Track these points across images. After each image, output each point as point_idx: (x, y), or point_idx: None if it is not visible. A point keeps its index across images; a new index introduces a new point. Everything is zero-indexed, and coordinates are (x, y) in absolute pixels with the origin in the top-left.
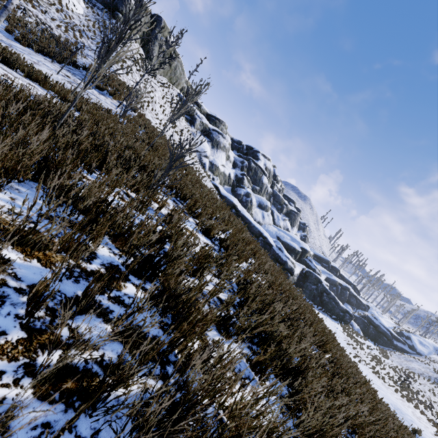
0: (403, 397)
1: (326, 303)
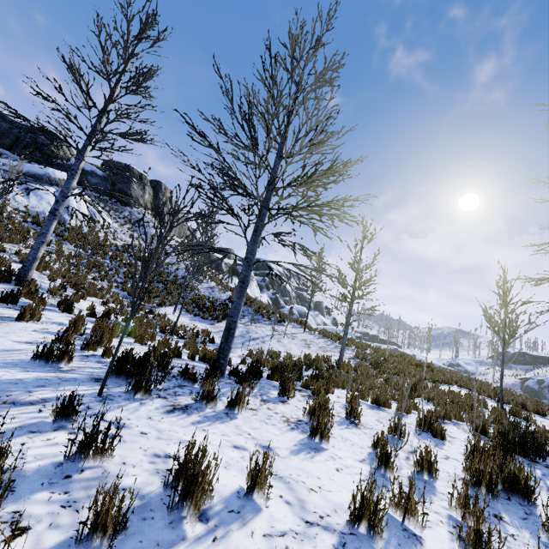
0: None
1: None
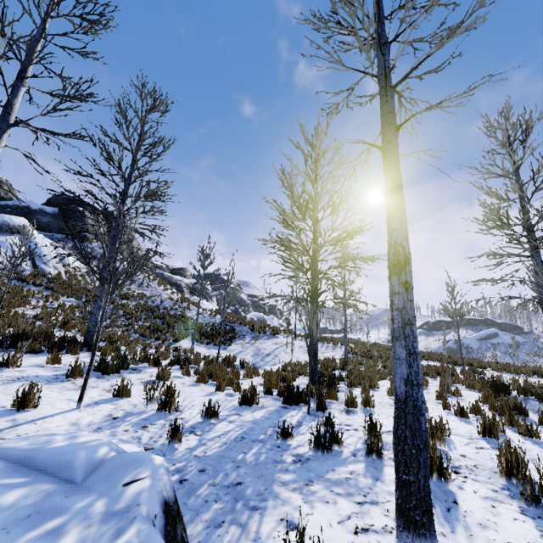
0: None
1: None
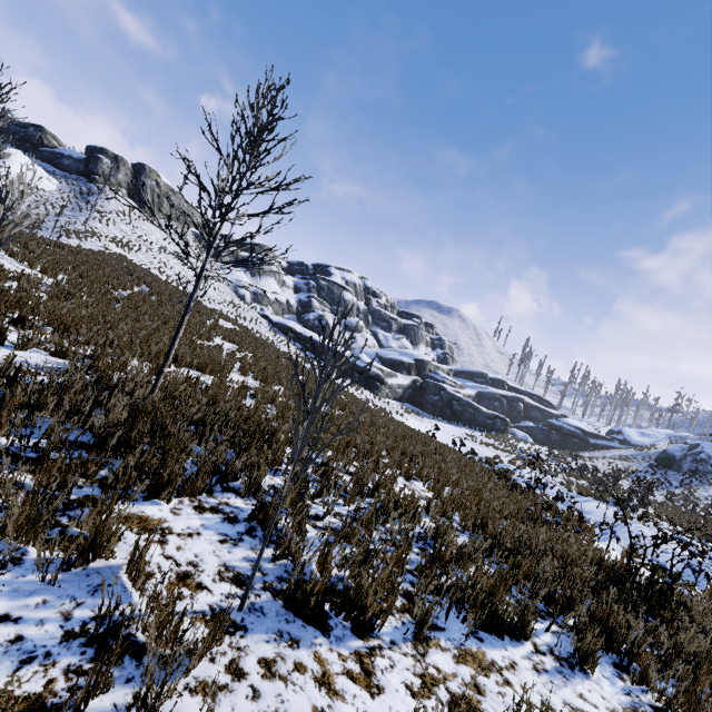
0: (505, 452)
1: (460, 414)
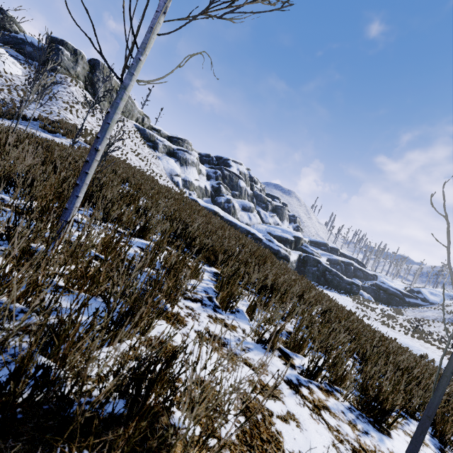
0: (413, 337)
1: (330, 281)
